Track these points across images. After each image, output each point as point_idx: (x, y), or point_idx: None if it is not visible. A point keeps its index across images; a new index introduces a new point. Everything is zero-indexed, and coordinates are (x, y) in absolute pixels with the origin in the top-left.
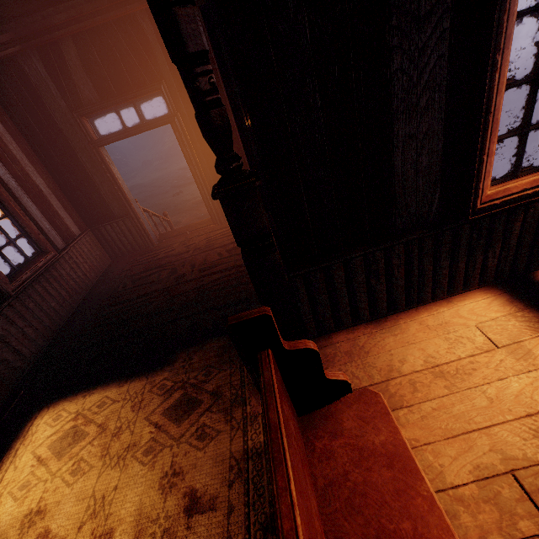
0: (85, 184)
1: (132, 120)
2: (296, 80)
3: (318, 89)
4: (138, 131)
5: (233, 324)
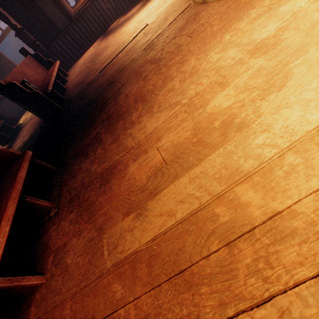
0: (0, 66)
1: (16, 44)
2: (10, 2)
3: (16, 2)
4: (4, 36)
5: (19, 51)
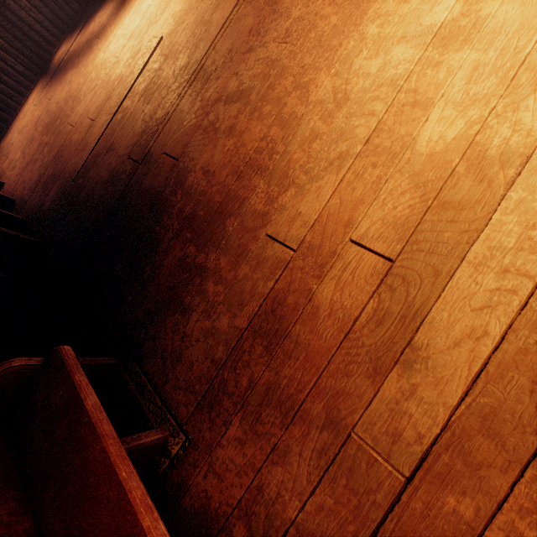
0: None
1: None
2: None
3: None
4: None
5: None
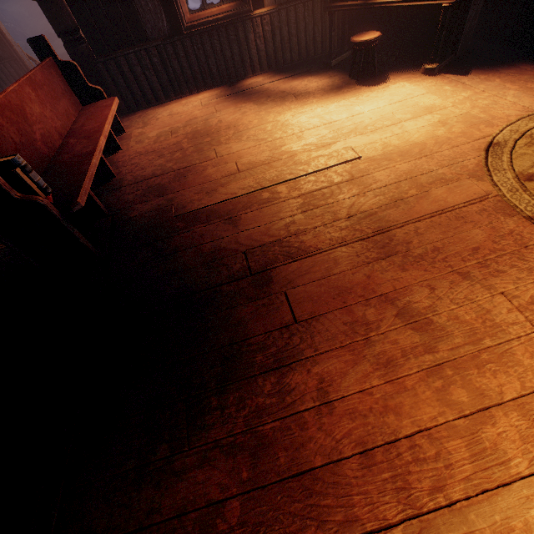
0: None
1: None
2: None
3: None
4: None
5: (29, 39)
